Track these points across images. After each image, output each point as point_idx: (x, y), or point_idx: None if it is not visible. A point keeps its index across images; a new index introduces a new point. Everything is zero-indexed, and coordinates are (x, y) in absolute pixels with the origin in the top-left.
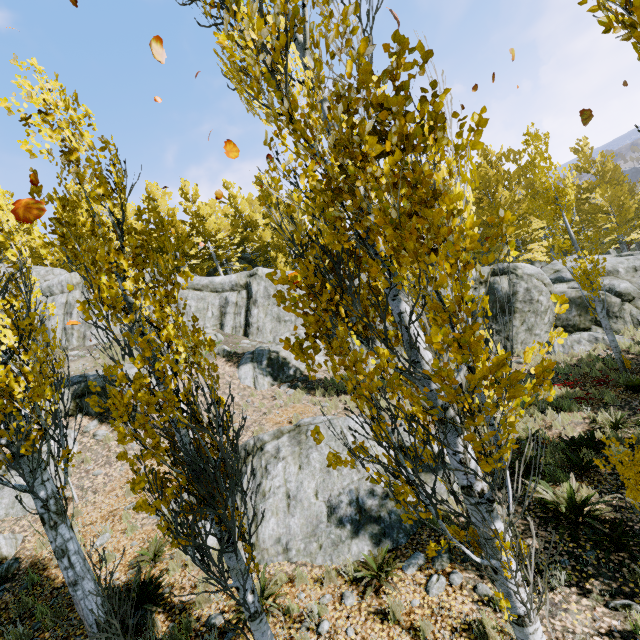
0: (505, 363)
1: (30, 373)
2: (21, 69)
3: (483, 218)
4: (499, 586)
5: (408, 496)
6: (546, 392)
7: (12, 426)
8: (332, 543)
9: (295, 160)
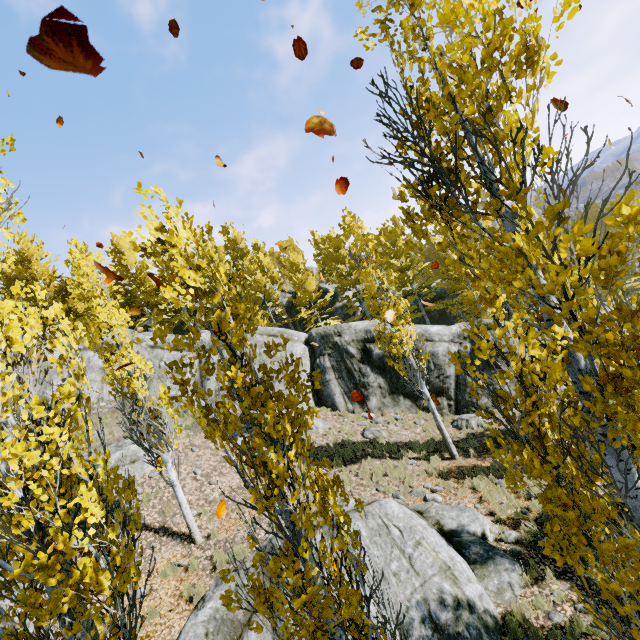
0: None
1: (116, 554)
2: (145, 197)
3: (451, 273)
4: None
5: None
6: None
7: (90, 635)
8: None
9: (515, 328)
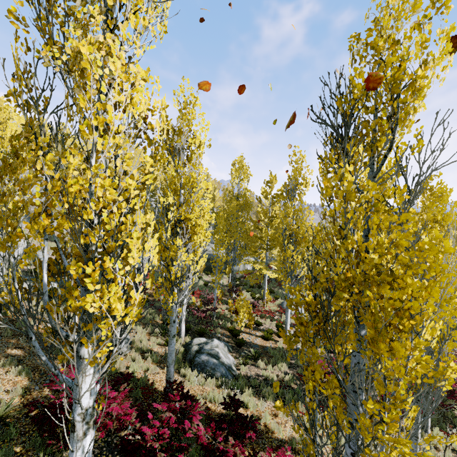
0: None
1: None
2: None
3: None
4: None
5: None
6: None
7: None
8: None
9: None
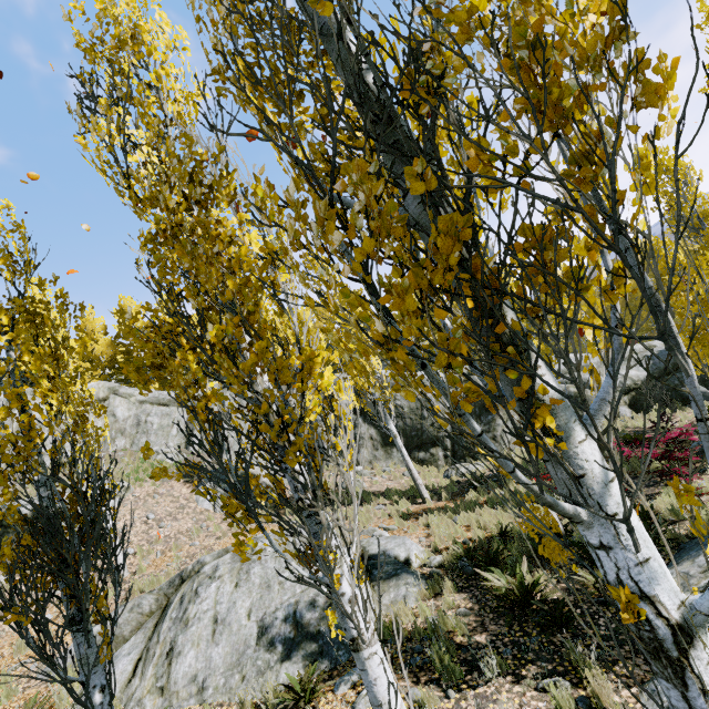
0: (267, 350)
1: None
2: None
3: None
4: (336, 609)
5: (234, 508)
6: (317, 380)
7: None
8: (258, 671)
9: (156, 227)
